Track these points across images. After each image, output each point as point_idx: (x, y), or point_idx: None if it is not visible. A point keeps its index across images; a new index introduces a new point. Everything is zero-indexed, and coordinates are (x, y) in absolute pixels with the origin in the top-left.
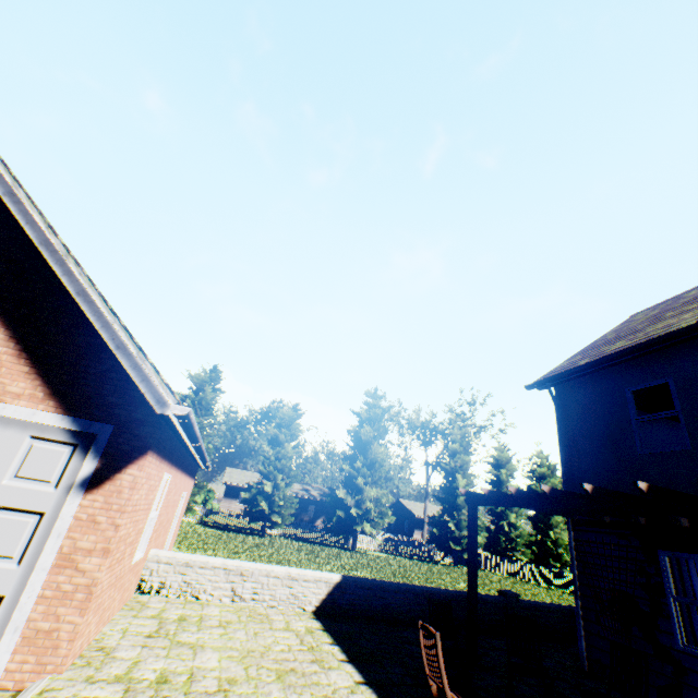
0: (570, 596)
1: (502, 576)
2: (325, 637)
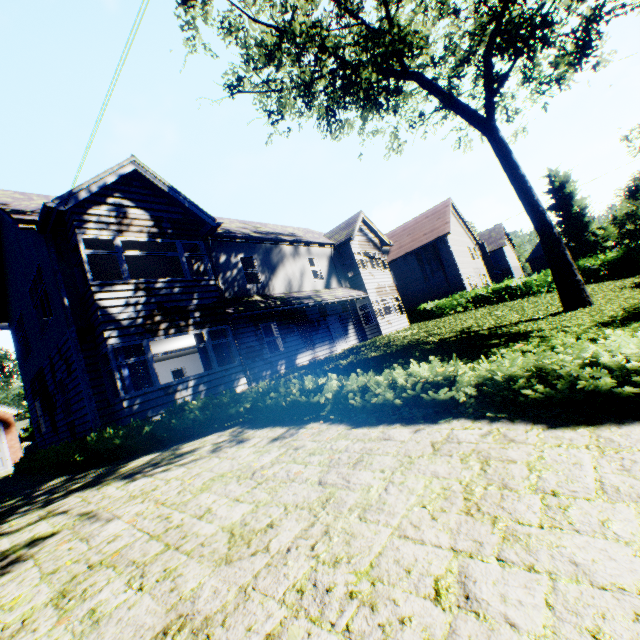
0: None
1: None
2: None
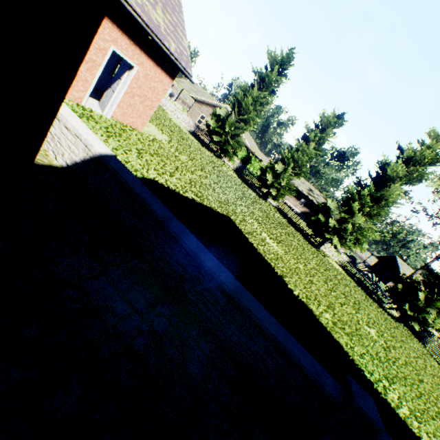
0: None
1: (437, 365)
2: None
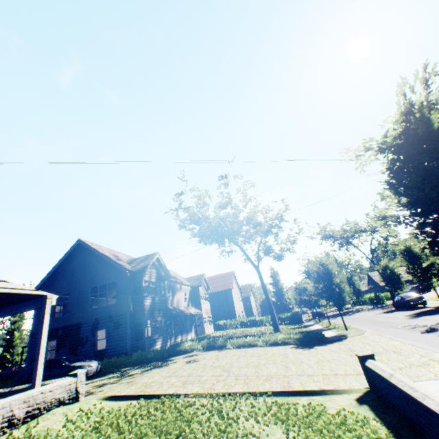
0: None
1: None
2: None
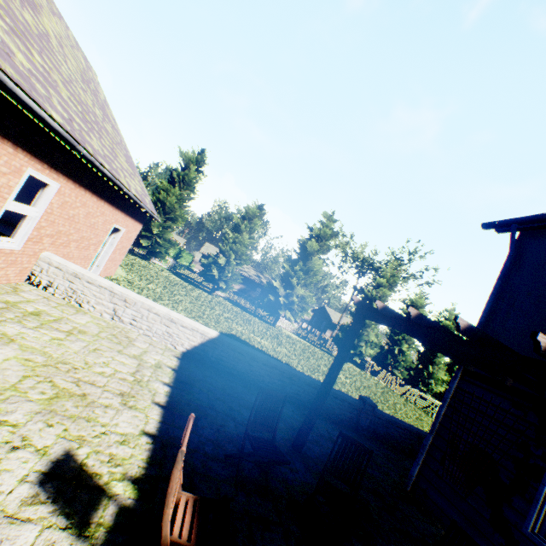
0: (423, 413)
1: (377, 381)
2: (166, 376)
